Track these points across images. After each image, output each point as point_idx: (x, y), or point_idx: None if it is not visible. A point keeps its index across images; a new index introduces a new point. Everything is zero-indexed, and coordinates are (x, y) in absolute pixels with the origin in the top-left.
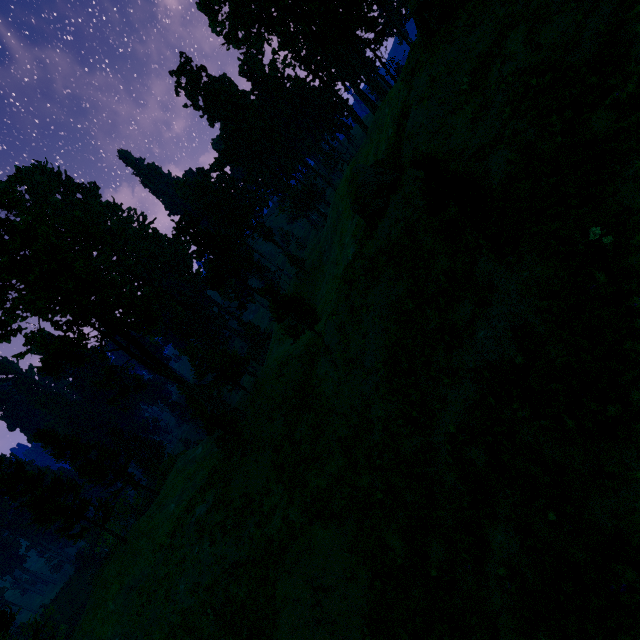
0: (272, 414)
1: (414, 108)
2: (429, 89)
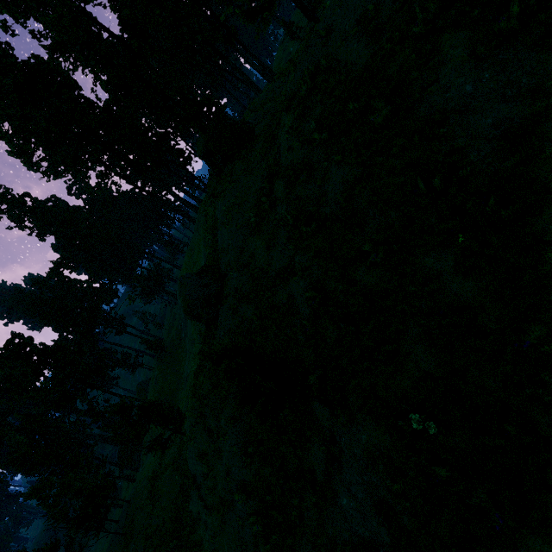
0: None
1: (220, 228)
2: (227, 216)
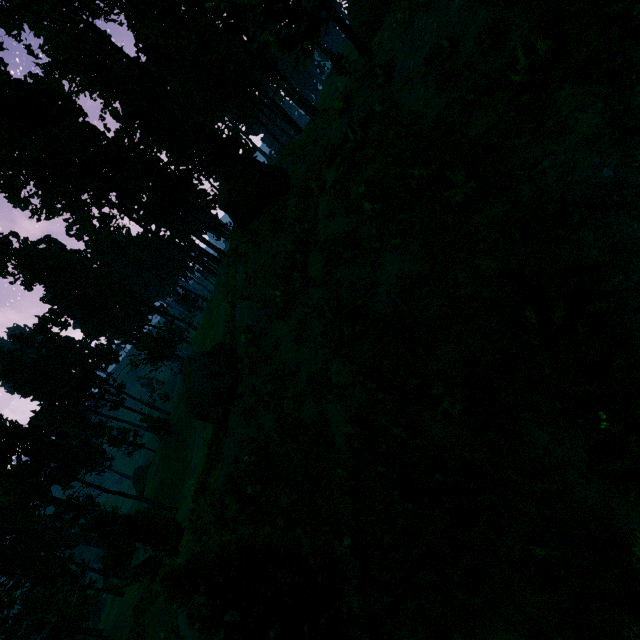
0: None
1: (238, 301)
2: (247, 289)
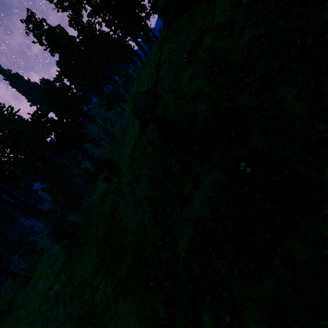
0: (97, 226)
1: (162, 65)
2: (169, 57)
